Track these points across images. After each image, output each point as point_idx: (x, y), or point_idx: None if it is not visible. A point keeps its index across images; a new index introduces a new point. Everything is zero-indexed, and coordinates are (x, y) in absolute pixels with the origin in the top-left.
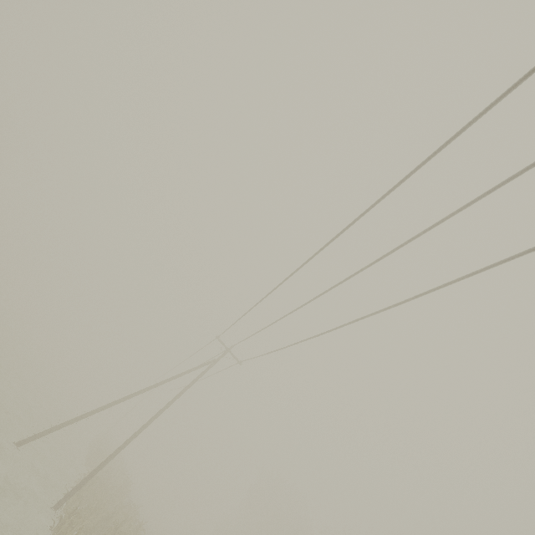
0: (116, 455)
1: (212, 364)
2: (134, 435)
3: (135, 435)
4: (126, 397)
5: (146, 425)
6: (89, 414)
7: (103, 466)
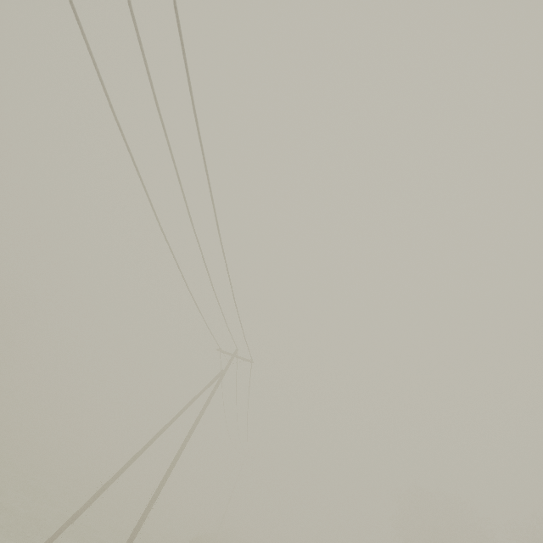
0: (148, 512)
1: (221, 376)
2: (160, 483)
3: (162, 483)
4: (142, 449)
5: (171, 467)
6: (108, 483)
7: (136, 530)
